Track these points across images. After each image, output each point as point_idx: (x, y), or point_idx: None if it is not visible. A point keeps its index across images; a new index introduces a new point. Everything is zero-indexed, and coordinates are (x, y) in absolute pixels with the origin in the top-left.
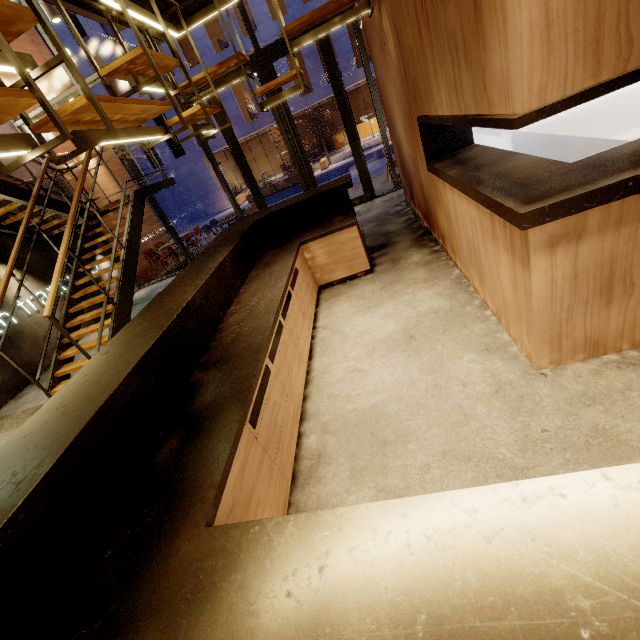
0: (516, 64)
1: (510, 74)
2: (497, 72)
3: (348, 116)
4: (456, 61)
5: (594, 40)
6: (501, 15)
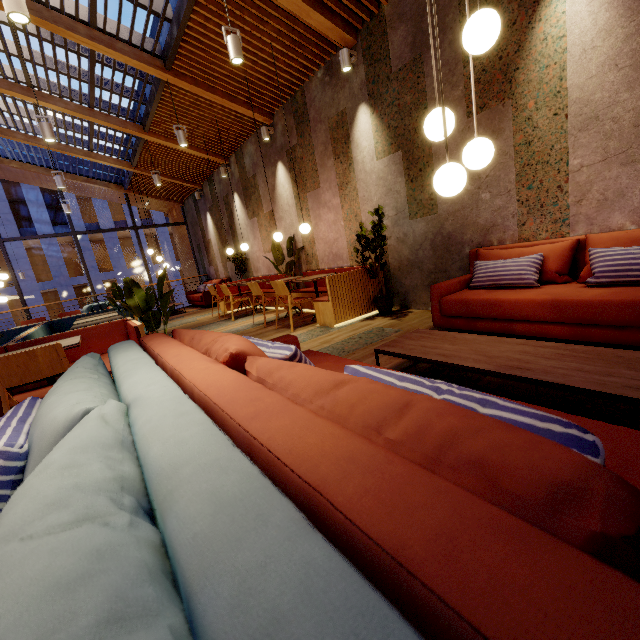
0: None
1: None
2: None
3: None
4: None
5: None
6: None
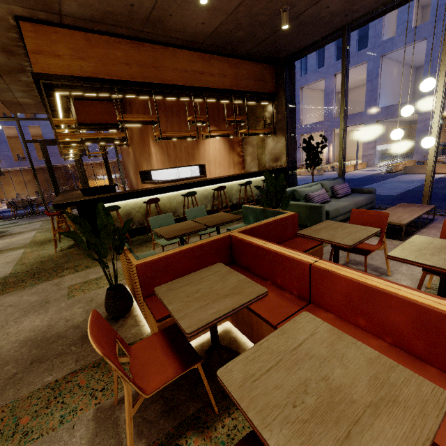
0: (154, 163)
1: (154, 164)
2: (153, 164)
3: (109, 169)
4: (147, 161)
5: (163, 164)
6: (152, 158)
